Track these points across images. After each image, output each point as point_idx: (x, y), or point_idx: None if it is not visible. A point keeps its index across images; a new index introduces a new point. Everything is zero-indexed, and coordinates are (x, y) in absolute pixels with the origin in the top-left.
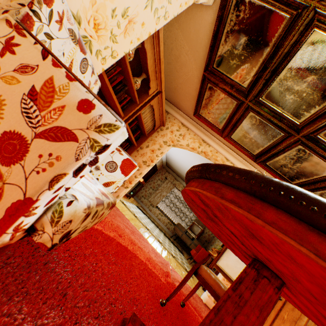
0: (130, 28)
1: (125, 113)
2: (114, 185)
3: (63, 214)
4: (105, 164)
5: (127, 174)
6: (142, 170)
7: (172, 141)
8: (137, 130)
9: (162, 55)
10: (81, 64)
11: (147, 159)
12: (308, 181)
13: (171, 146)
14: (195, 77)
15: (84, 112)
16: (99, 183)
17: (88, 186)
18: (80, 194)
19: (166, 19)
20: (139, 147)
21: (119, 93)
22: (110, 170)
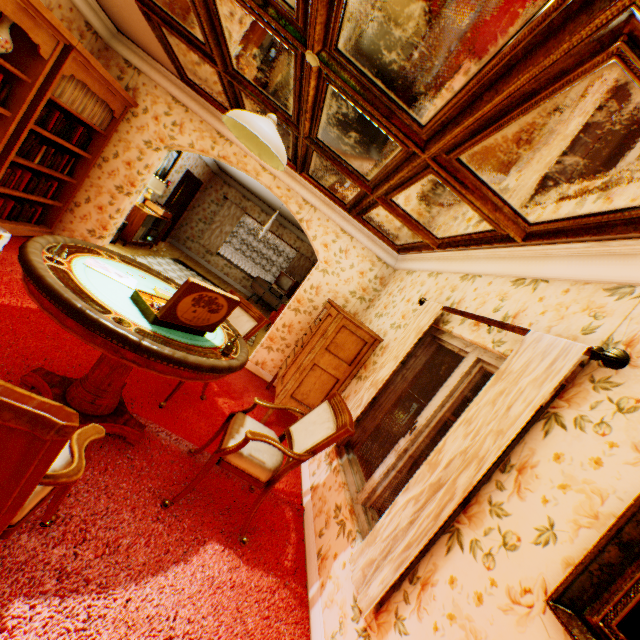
0: None
1: (13, 108)
2: None
3: None
4: None
5: None
6: (121, 205)
7: (161, 140)
8: (74, 127)
9: None
10: None
11: (123, 182)
12: (352, 201)
13: (165, 151)
14: (134, 2)
15: None
16: None
17: None
18: None
19: None
20: (101, 159)
21: None
22: None
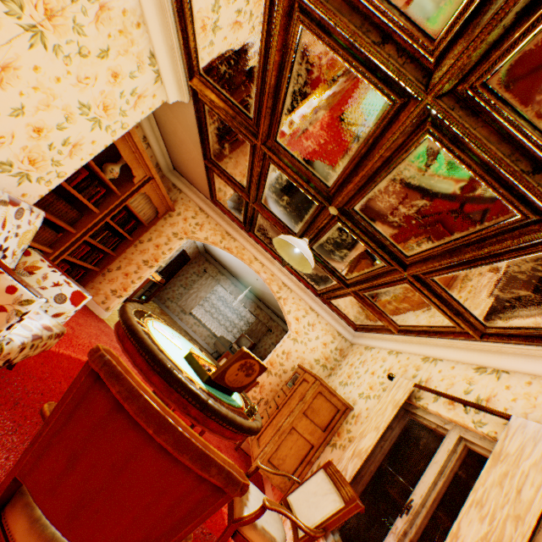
0: (77, 150)
1: (102, 208)
2: (65, 316)
3: (5, 350)
4: (54, 296)
5: (77, 305)
6: (143, 273)
7: (185, 233)
8: (130, 220)
9: (140, 145)
10: (17, 214)
11: (150, 257)
12: (325, 289)
13: (185, 239)
14: (200, 160)
15: (11, 293)
16: (46, 316)
17: (28, 326)
18: (16, 337)
19: (127, 128)
20: (138, 240)
21: (87, 190)
22: (60, 302)
